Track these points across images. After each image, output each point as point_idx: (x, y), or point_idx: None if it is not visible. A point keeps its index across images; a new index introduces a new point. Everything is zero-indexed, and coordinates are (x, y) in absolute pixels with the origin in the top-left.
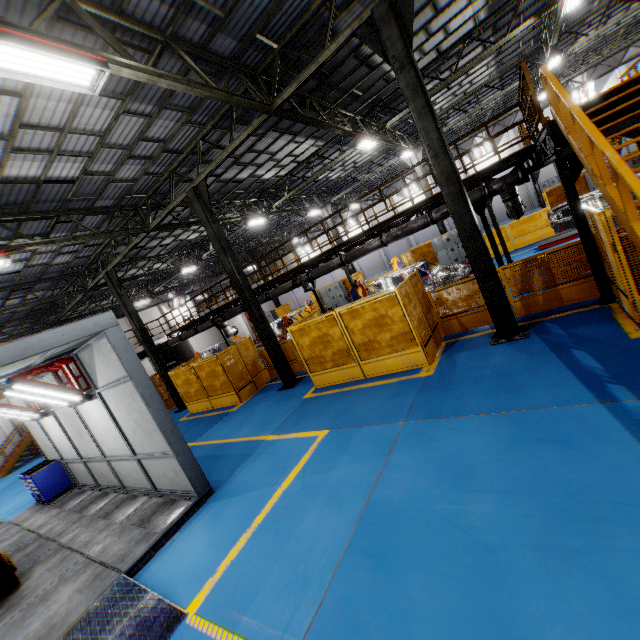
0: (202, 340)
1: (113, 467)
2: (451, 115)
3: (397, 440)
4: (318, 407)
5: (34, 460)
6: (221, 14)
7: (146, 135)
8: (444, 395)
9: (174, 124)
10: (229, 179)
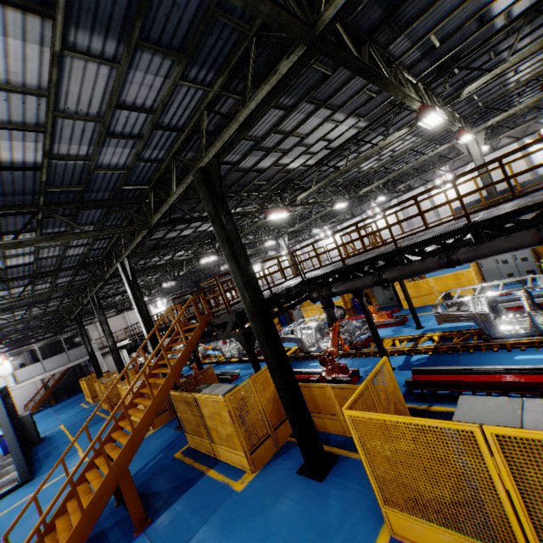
0: None
1: None
2: (313, 210)
3: None
4: None
5: (47, 408)
6: (56, 265)
7: (57, 283)
8: None
9: (70, 277)
10: None
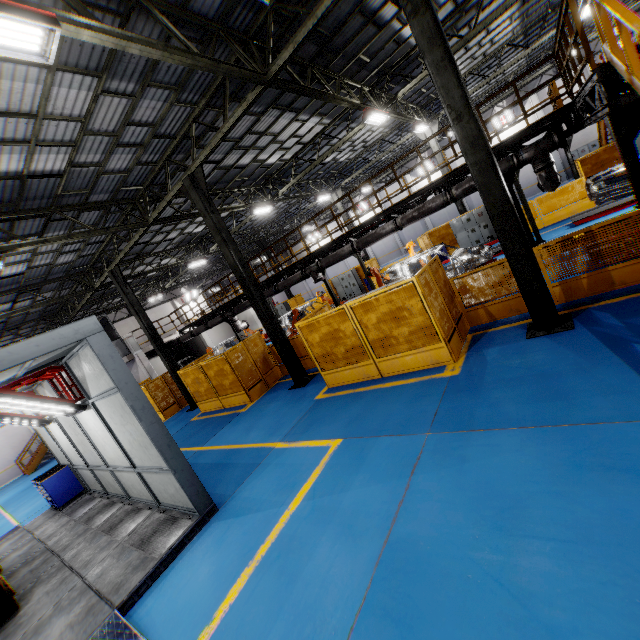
0: (215, 334)
1: (117, 477)
2: (469, 82)
3: (421, 457)
4: (330, 410)
5: None
6: None
7: (132, 119)
8: (474, 400)
9: (162, 104)
10: (230, 165)
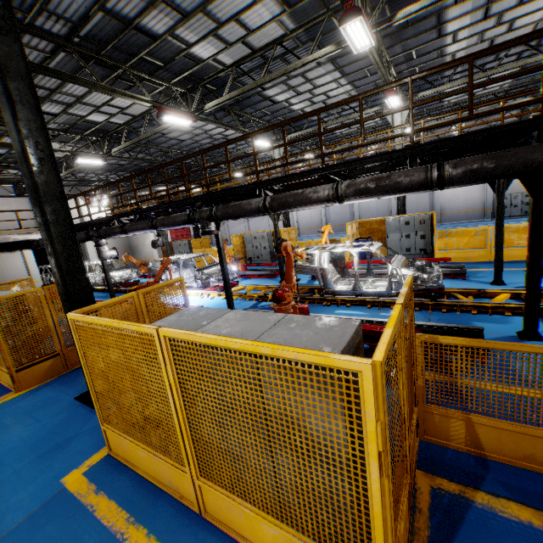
0: None
1: None
2: (455, 77)
3: None
4: None
5: None
6: None
7: None
8: None
9: None
10: (129, 20)
